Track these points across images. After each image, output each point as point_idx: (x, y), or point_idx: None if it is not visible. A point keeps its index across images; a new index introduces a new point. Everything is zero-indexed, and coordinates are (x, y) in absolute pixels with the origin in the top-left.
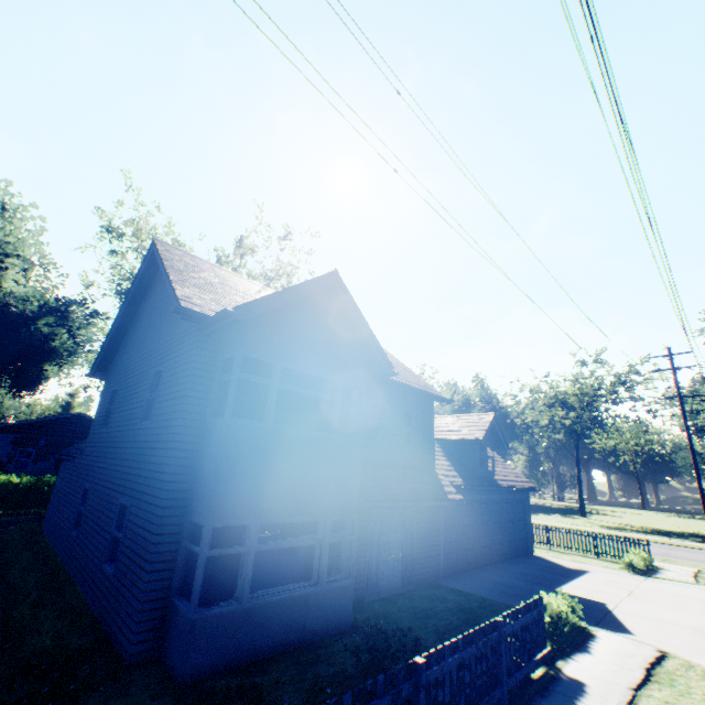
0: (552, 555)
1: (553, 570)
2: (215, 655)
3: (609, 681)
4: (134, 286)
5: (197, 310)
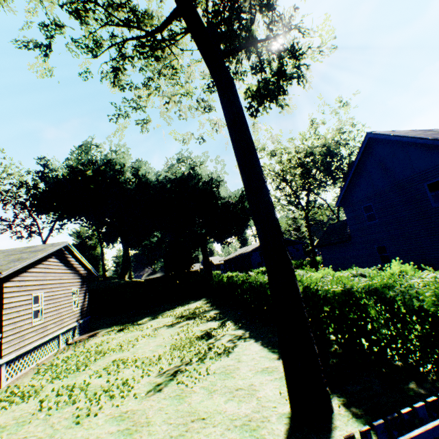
0: None
1: None
2: None
3: None
4: (358, 159)
5: None
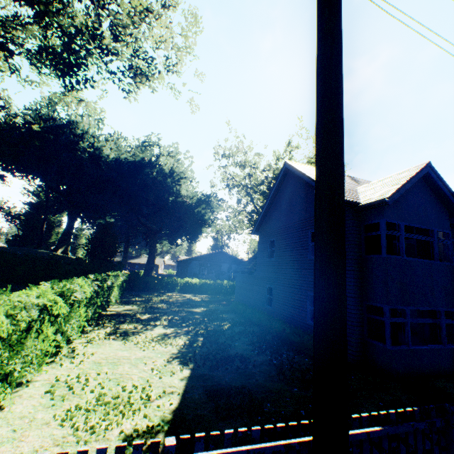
0: None
1: None
2: (402, 368)
3: None
4: (274, 188)
5: (350, 200)
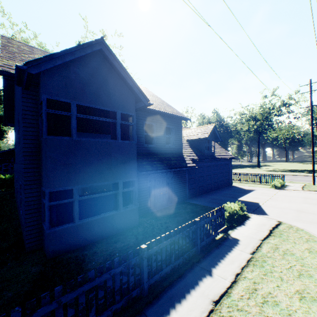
0: (240, 185)
1: (239, 191)
2: (65, 245)
3: (251, 237)
4: None
5: (13, 72)
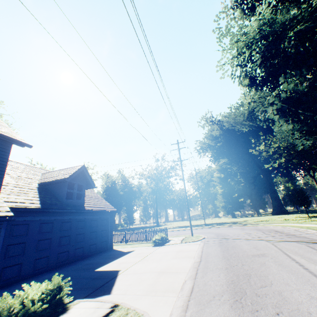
0: (122, 247)
1: (112, 255)
2: None
3: None
4: None
5: None
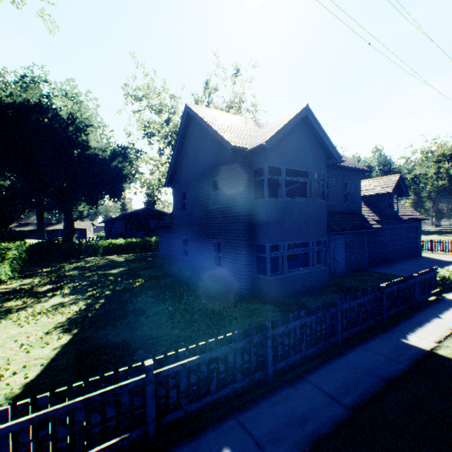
0: (434, 256)
1: (435, 262)
2: (279, 293)
3: None
4: (180, 135)
5: (238, 146)
